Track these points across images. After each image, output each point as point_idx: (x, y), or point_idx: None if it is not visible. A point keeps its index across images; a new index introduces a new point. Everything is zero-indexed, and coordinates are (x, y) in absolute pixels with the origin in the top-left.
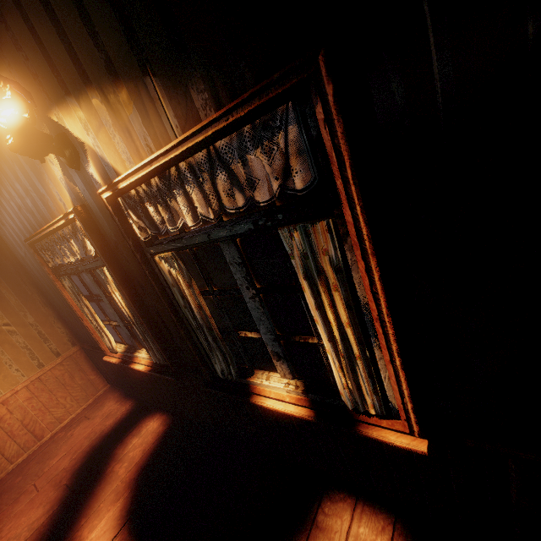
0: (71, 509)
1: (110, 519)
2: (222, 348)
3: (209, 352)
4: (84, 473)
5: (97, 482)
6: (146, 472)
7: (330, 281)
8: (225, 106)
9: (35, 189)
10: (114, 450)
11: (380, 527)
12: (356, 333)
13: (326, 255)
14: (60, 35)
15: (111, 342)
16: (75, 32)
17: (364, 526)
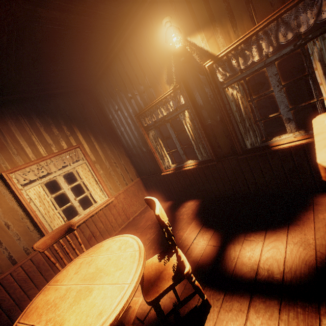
0: None
1: (192, 227)
2: (254, 128)
3: (244, 135)
4: None
5: (173, 222)
6: (200, 213)
7: None
8: (286, 2)
9: (153, 84)
10: (174, 213)
11: None
12: None
13: None
14: (205, 4)
15: (169, 162)
16: (214, 0)
17: None
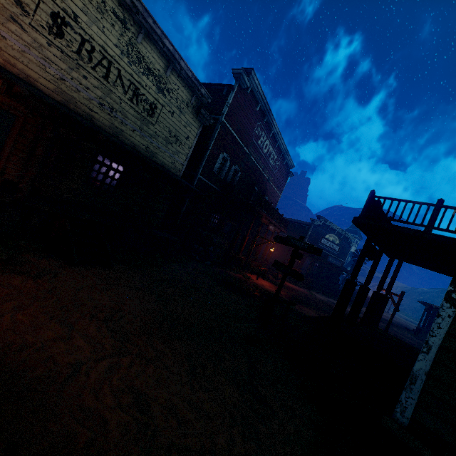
0: None
1: None
2: None
3: None
4: None
5: None
6: None
7: None
8: None
9: None
10: None
11: None
12: None
13: None
14: None
15: None
16: None
17: None
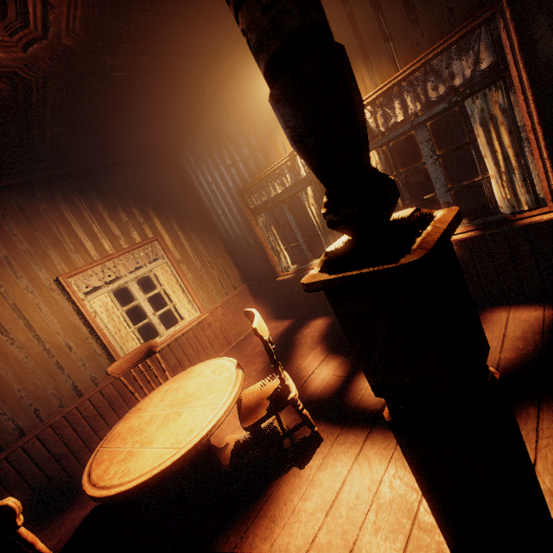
0: (281, 359)
1: (315, 354)
2: None
3: None
4: (278, 348)
5: (292, 348)
6: (329, 336)
7: (498, 120)
8: (437, 43)
9: (262, 148)
10: (294, 336)
11: (533, 310)
12: (514, 150)
13: (497, 104)
14: None
15: (287, 262)
16: (342, 33)
17: (520, 312)
